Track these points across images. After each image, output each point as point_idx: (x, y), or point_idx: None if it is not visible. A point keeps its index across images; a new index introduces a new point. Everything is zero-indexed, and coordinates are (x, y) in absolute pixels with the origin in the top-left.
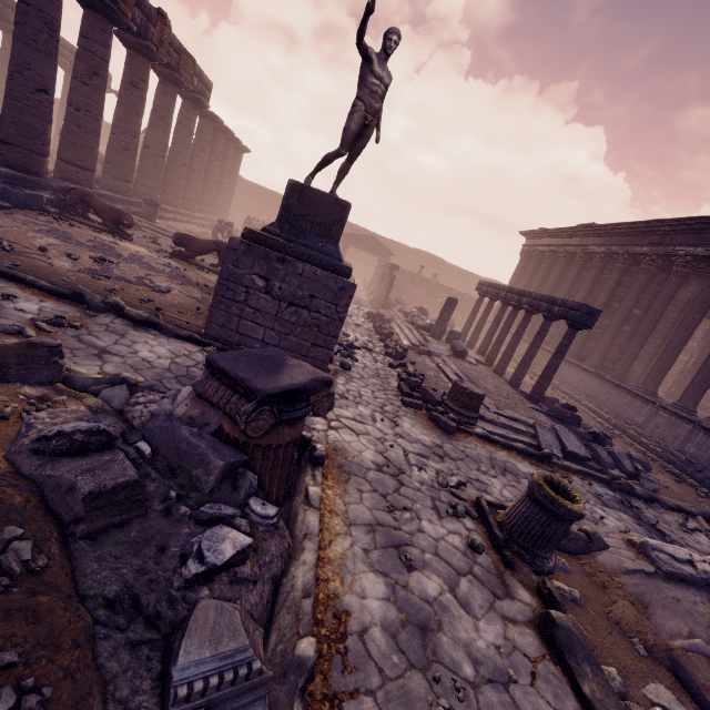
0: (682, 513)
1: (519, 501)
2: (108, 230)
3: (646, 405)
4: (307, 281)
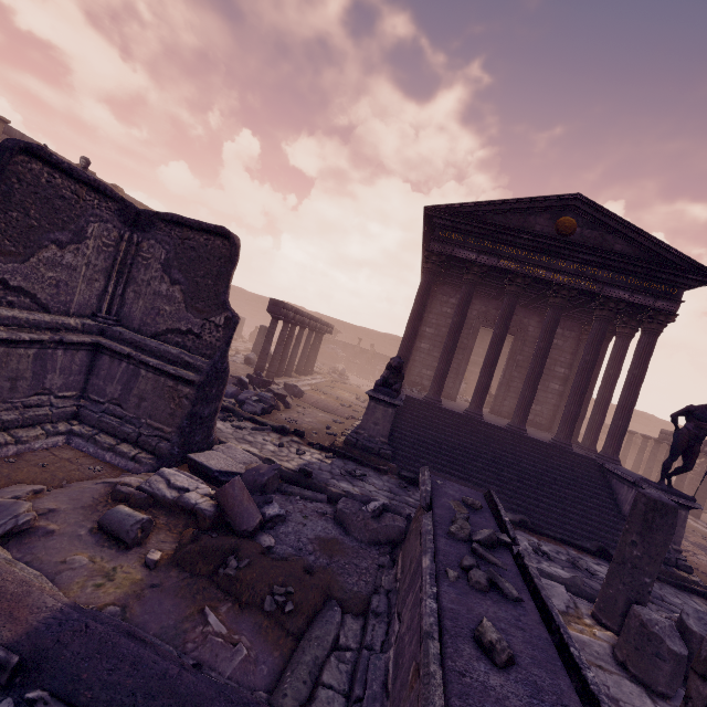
0: (253, 422)
1: None
2: None
3: None
4: None
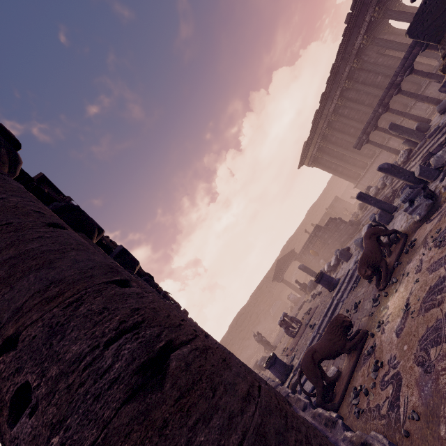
0: None
1: None
2: (355, 351)
3: None
4: None
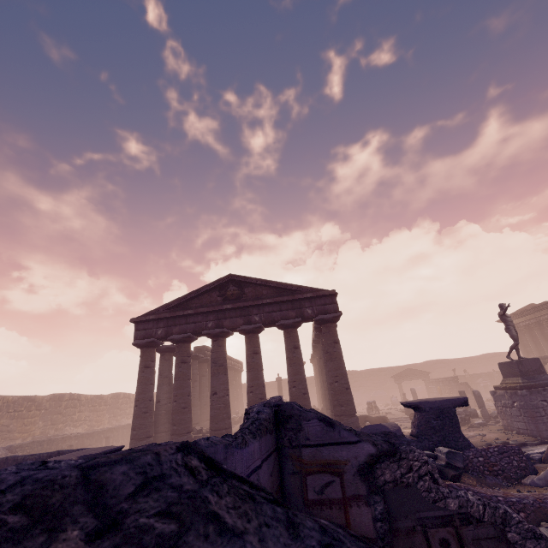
0: None
1: None
2: None
3: None
4: None
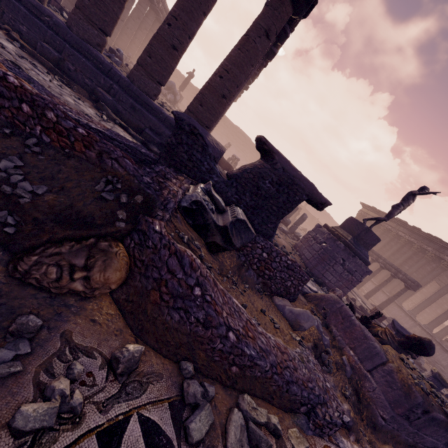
0: None
1: (427, 376)
2: None
3: (411, 321)
4: (357, 265)
